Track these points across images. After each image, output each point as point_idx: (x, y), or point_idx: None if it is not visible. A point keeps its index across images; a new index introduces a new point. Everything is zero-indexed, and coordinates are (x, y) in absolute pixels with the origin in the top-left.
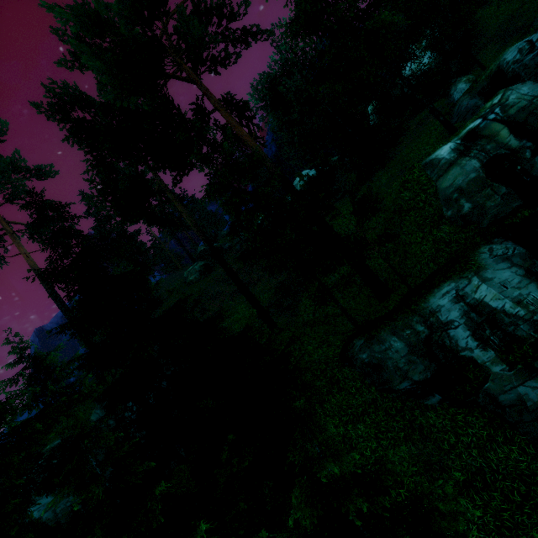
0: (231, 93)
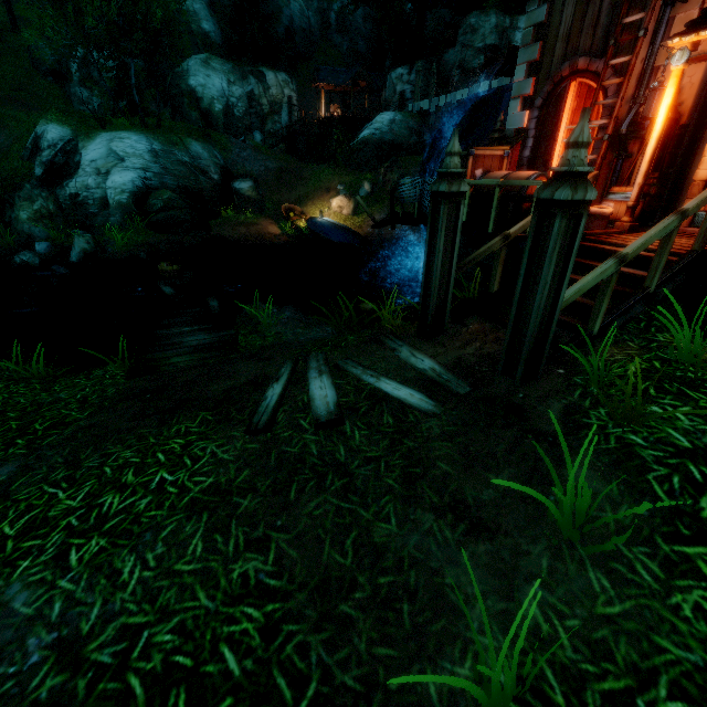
0: None
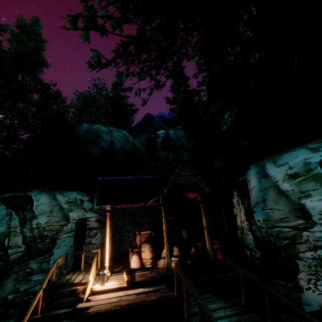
0: None
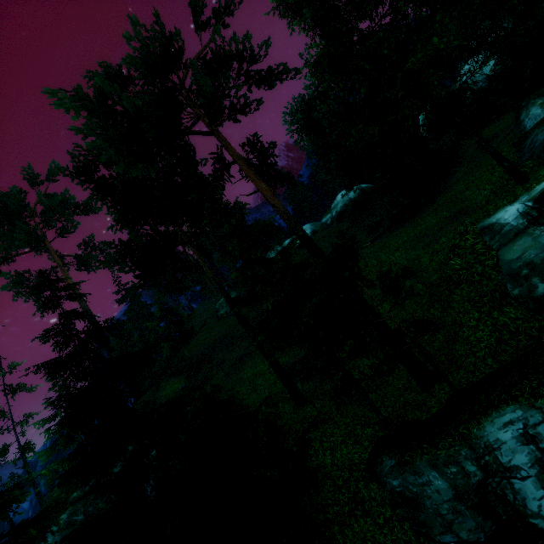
0: (255, 135)
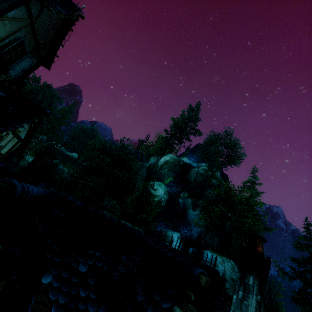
0: None
